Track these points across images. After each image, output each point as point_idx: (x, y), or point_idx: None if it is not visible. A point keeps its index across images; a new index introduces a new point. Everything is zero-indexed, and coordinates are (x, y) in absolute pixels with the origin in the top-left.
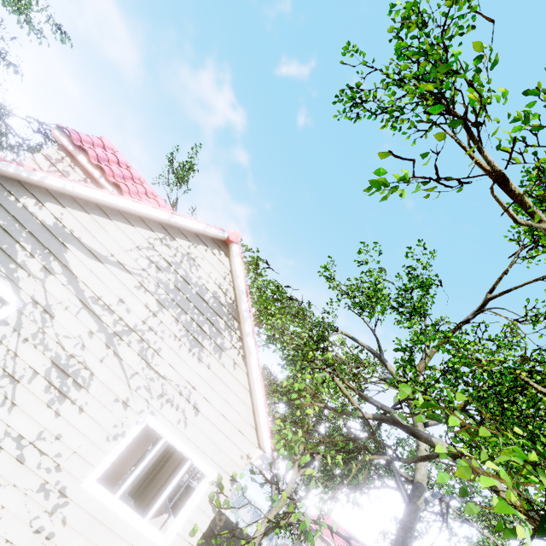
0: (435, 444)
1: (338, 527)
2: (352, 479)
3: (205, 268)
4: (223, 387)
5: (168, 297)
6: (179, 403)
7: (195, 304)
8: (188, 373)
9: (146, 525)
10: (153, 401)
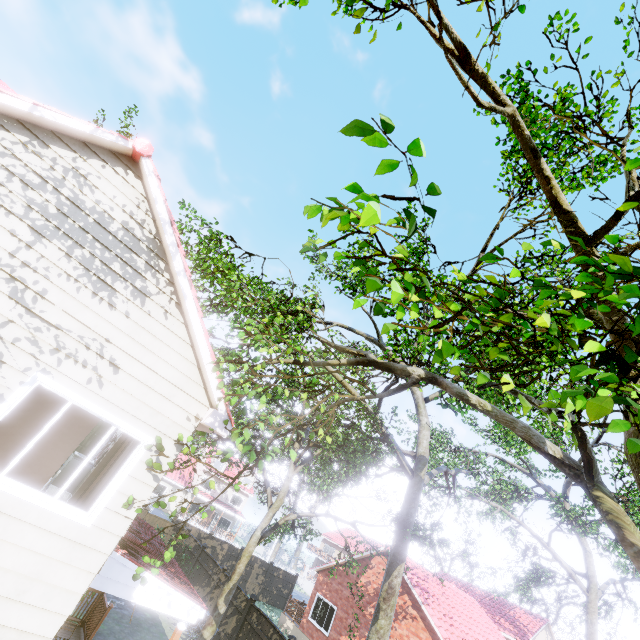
0: (410, 373)
1: (359, 537)
2: (350, 460)
3: (104, 190)
4: (151, 340)
5: (49, 224)
6: (87, 359)
7: (96, 237)
8: (95, 322)
9: (57, 503)
10: (45, 356)
